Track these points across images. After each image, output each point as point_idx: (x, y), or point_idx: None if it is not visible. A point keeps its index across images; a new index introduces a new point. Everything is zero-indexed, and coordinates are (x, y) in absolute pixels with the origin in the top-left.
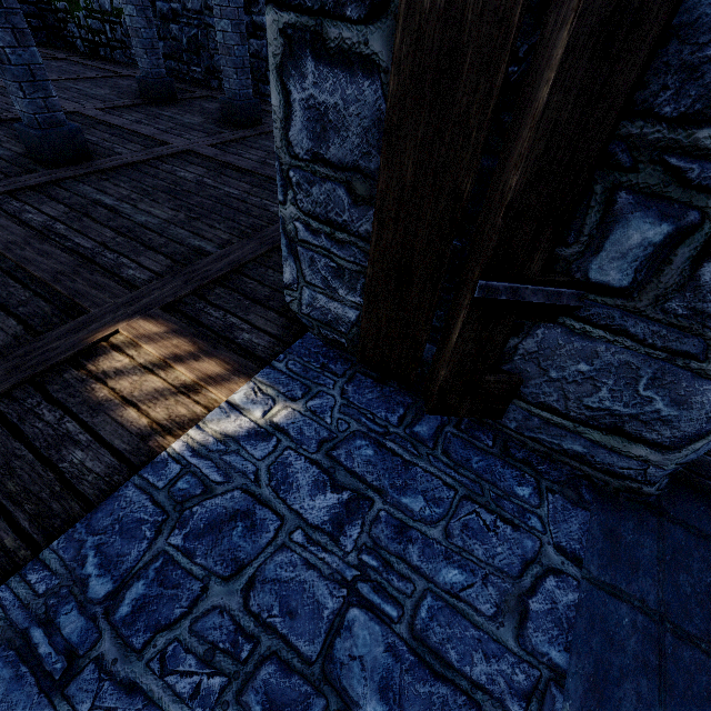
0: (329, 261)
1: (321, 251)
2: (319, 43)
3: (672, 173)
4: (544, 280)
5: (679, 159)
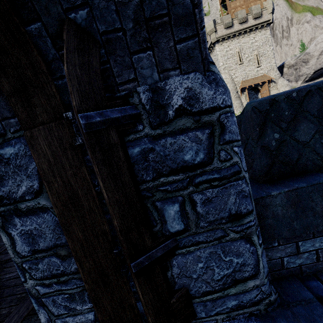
0: (63, 295)
1: (57, 293)
2: (18, 211)
3: (164, 191)
4: (157, 244)
5: (162, 187)
